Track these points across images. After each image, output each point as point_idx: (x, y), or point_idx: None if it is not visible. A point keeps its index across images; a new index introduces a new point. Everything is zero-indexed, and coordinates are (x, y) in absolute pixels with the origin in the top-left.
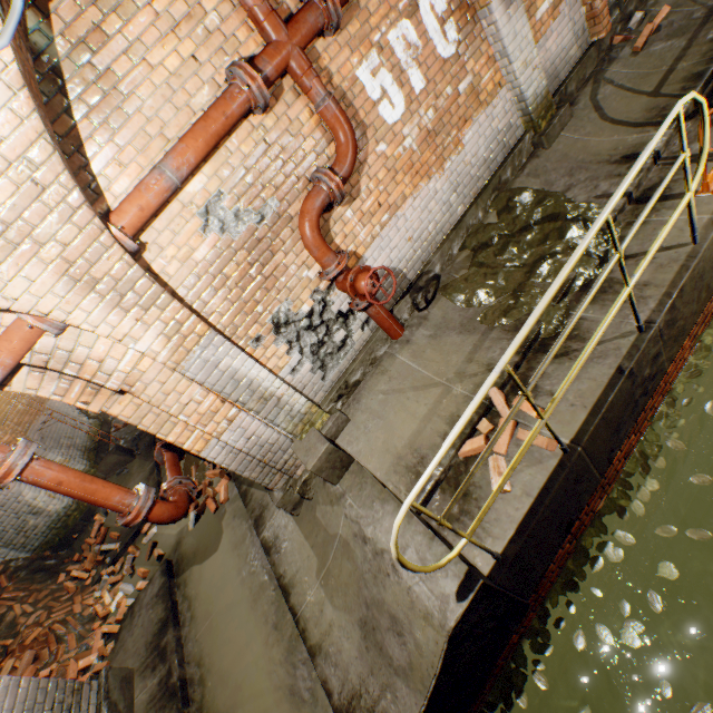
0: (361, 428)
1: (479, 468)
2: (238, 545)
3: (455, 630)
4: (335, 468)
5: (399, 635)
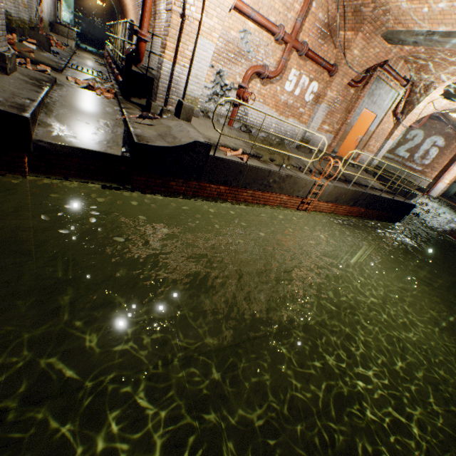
0: (199, 123)
1: (223, 152)
2: (106, 105)
3: (197, 142)
4: (186, 115)
5: (174, 139)
